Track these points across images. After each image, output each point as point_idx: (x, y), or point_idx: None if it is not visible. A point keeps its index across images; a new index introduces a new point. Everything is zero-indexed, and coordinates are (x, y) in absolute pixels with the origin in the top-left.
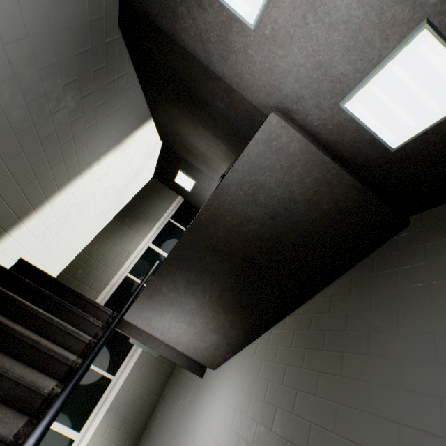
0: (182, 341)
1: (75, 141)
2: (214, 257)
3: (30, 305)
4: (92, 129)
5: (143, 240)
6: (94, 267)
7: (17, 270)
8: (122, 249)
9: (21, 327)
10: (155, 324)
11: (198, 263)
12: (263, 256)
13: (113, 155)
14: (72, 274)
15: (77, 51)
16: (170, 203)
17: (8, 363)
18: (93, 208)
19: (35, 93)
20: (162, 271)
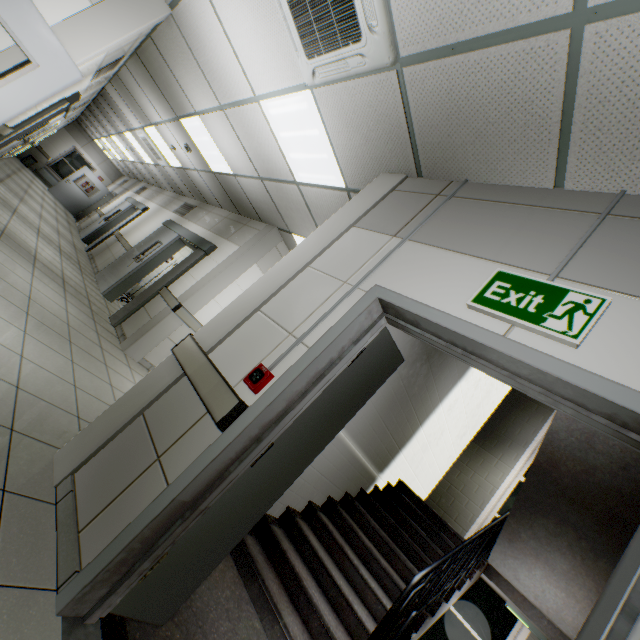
0: (566, 619)
1: (428, 390)
2: (568, 506)
3: (410, 519)
4: (438, 377)
5: (510, 471)
6: (456, 497)
7: (398, 489)
8: (485, 480)
9: (407, 535)
10: (523, 579)
11: (552, 509)
12: (633, 515)
13: (458, 386)
14: (436, 501)
15: (425, 347)
16: (541, 421)
17: (404, 556)
18: (448, 434)
19: (406, 377)
20: (514, 512)
